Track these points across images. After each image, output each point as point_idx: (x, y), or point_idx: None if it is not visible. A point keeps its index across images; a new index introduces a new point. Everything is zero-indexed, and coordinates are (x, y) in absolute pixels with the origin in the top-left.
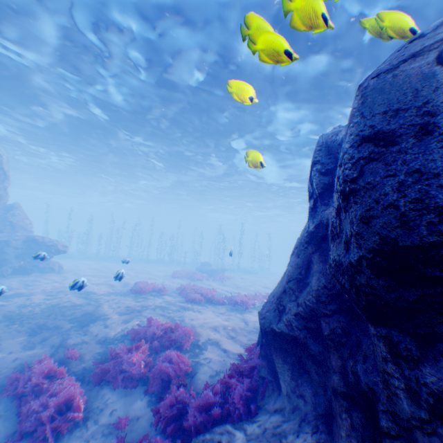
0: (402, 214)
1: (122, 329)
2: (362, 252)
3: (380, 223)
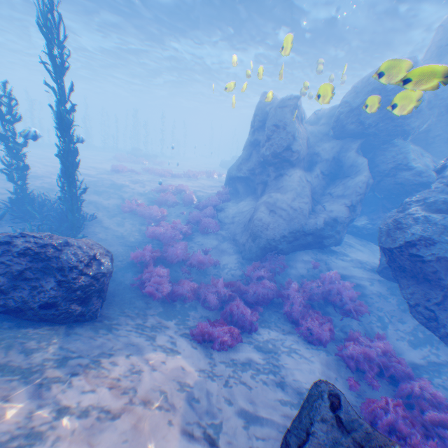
0: (277, 146)
1: (145, 190)
2: (269, 152)
3: (273, 147)
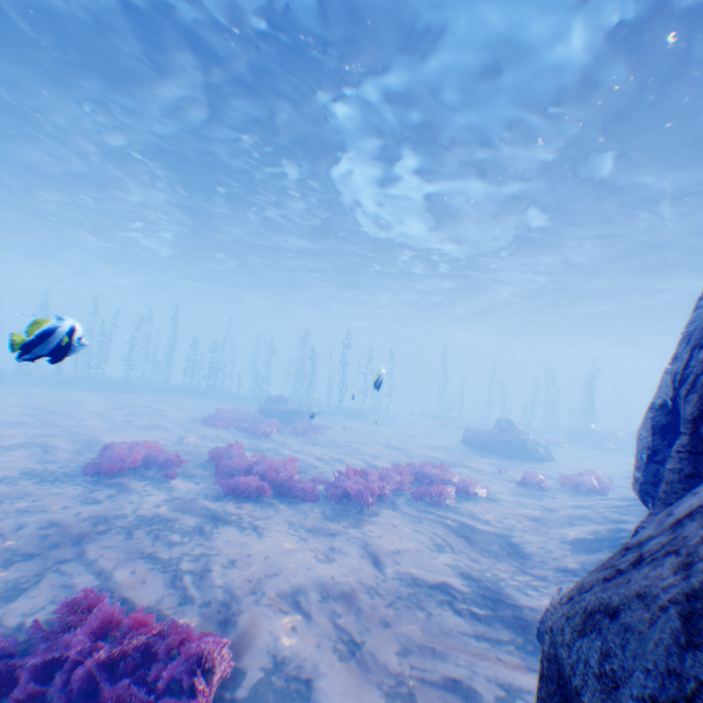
0: None
1: None
2: None
3: None
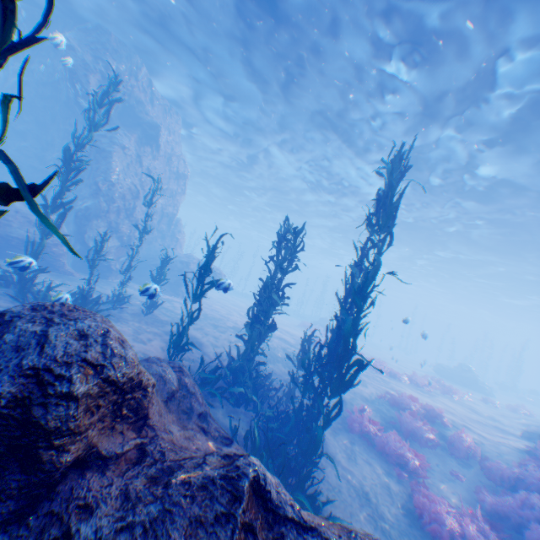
0: None
1: (369, 392)
2: None
3: None
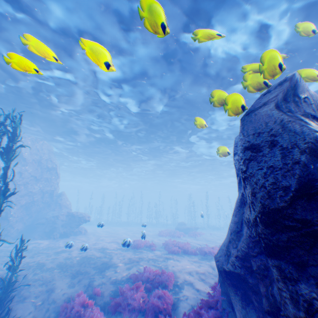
0: (267, 191)
1: (126, 274)
2: (255, 212)
3: (259, 195)
